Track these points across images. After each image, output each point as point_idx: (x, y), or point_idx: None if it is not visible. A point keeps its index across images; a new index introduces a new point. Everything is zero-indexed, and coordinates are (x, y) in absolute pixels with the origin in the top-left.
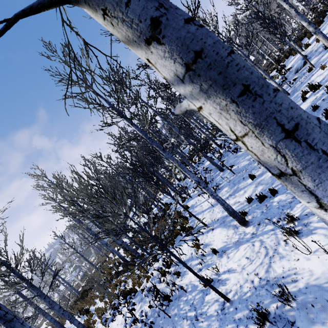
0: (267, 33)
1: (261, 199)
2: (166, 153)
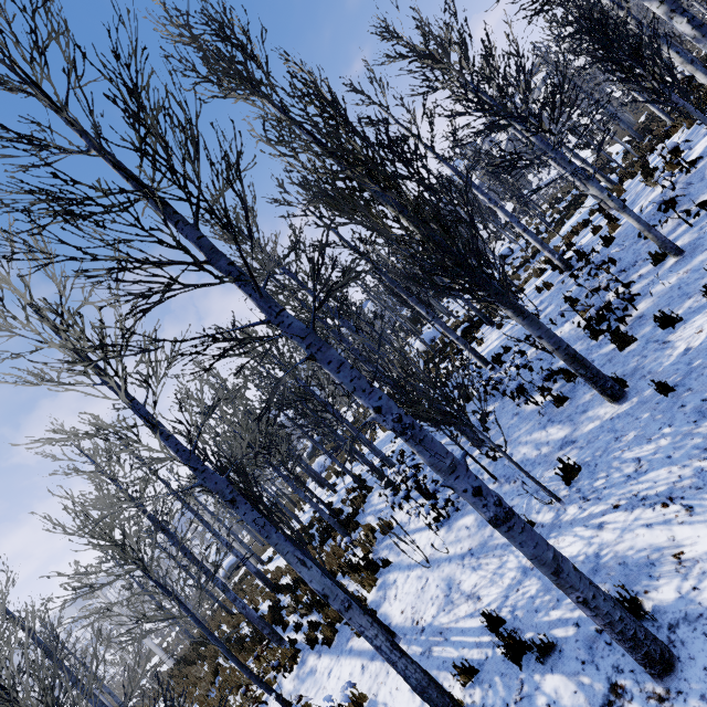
0: (613, 81)
1: (515, 650)
2: (239, 511)
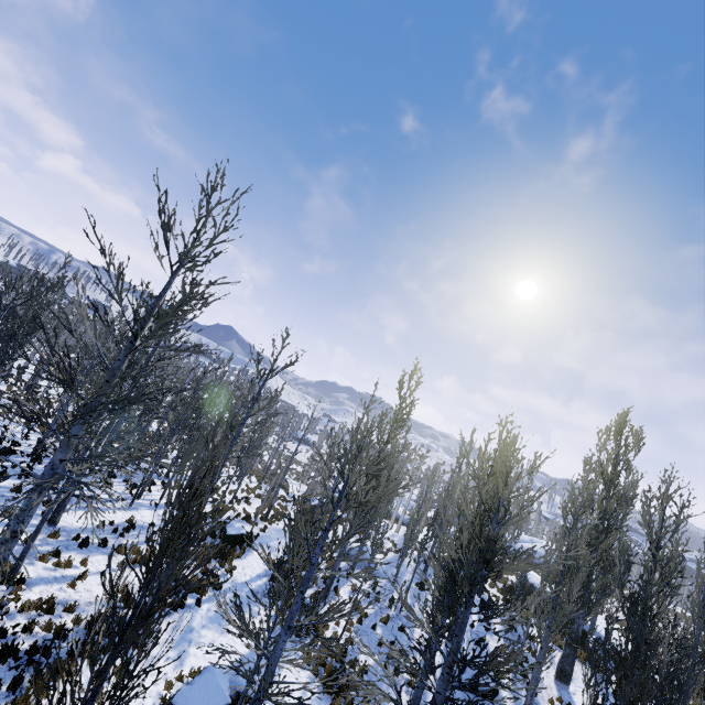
0: None
1: None
2: None
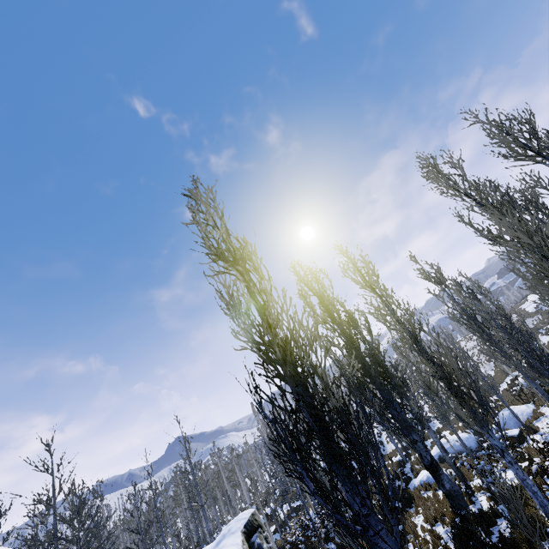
0: None
1: None
2: None
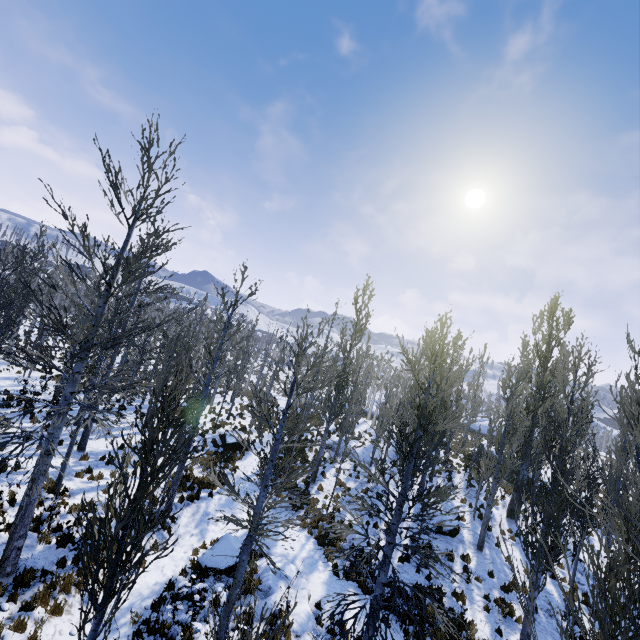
0: None
1: None
2: None
